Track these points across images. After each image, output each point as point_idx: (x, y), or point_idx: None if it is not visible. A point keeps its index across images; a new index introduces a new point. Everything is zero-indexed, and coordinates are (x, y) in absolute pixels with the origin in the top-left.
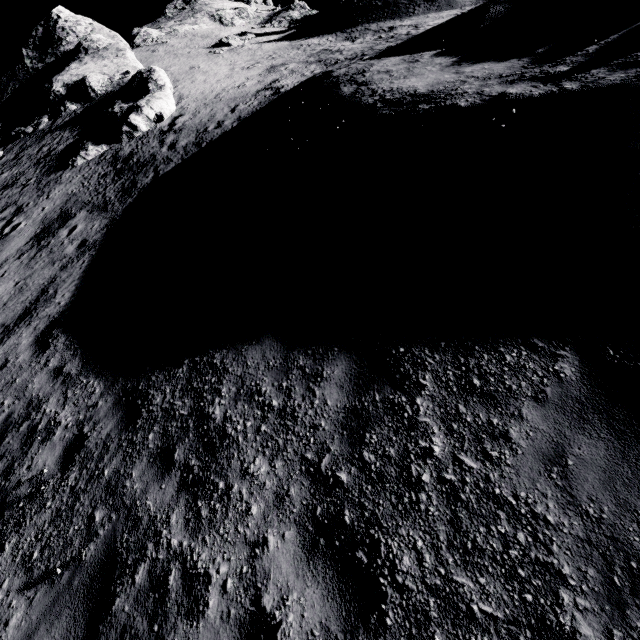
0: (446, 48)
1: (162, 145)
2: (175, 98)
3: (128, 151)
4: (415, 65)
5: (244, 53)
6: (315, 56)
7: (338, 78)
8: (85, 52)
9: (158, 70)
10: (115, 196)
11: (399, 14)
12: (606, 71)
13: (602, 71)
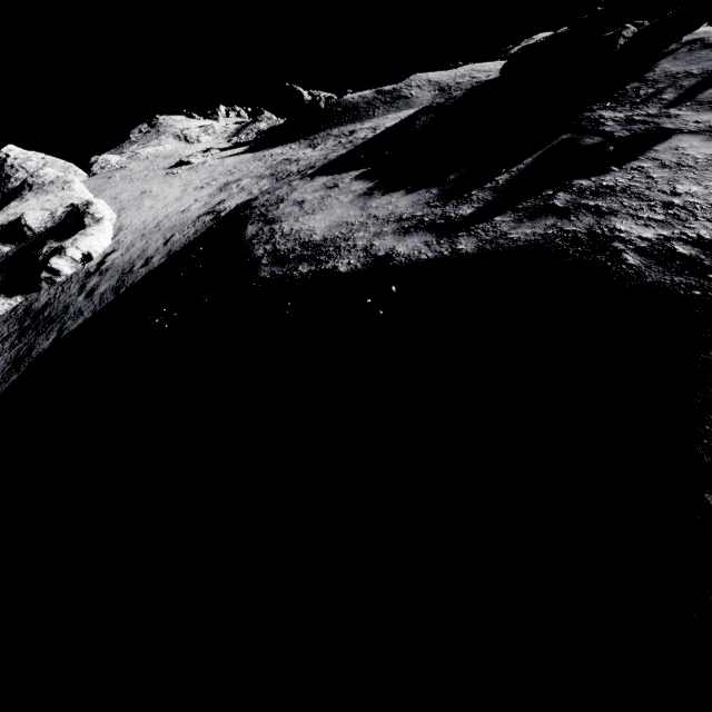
0: (372, 166)
1: (81, 292)
2: (114, 230)
3: (43, 302)
4: (331, 193)
5: (203, 170)
6: (273, 168)
7: (254, 210)
8: (29, 188)
9: (96, 202)
10: (2, 370)
11: (360, 117)
12: (511, 220)
13: (507, 220)
